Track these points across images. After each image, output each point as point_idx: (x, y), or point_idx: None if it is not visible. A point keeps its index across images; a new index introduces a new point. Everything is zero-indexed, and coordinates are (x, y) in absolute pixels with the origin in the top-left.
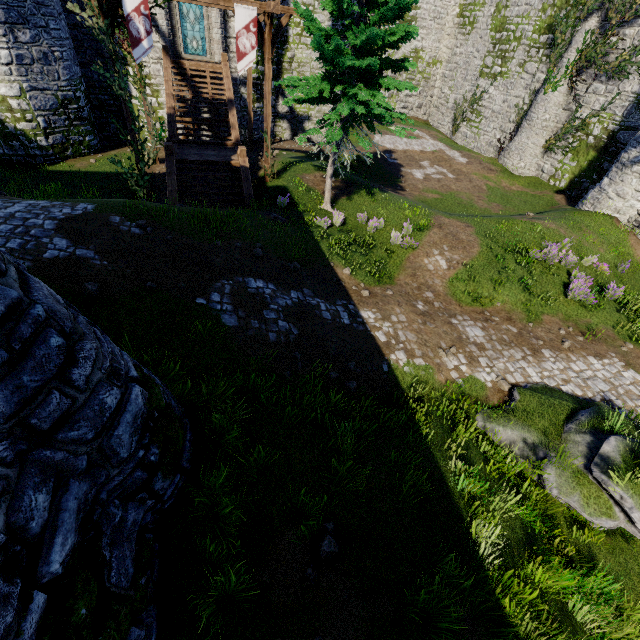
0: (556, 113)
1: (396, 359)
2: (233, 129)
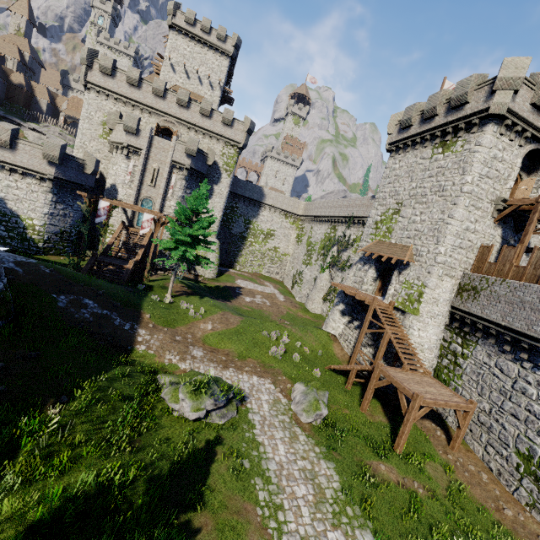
0: (326, 283)
1: (139, 347)
2: (138, 256)
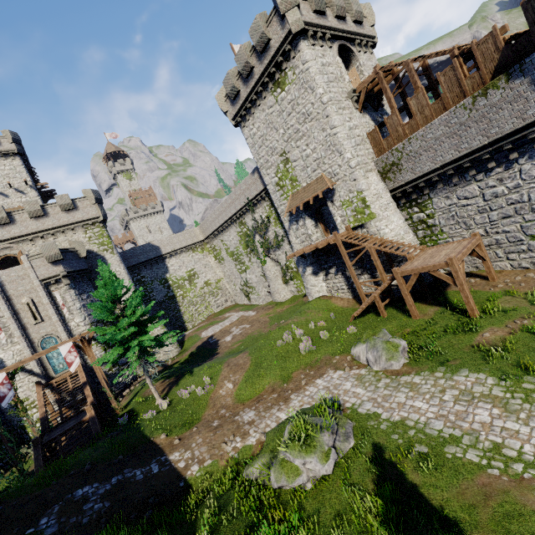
0: (275, 269)
1: (191, 472)
2: (88, 397)
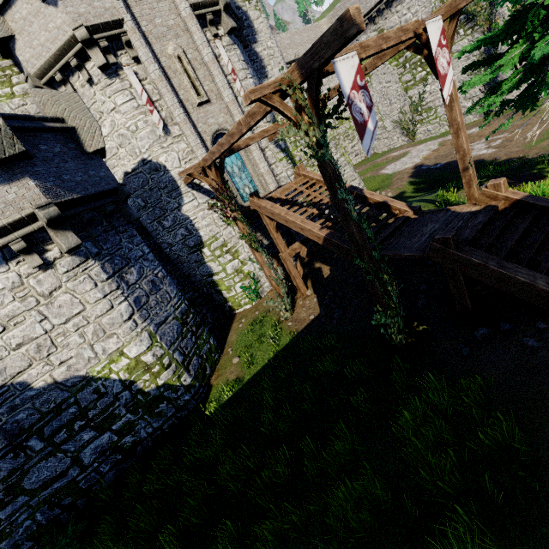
0: None
1: None
2: (390, 202)
